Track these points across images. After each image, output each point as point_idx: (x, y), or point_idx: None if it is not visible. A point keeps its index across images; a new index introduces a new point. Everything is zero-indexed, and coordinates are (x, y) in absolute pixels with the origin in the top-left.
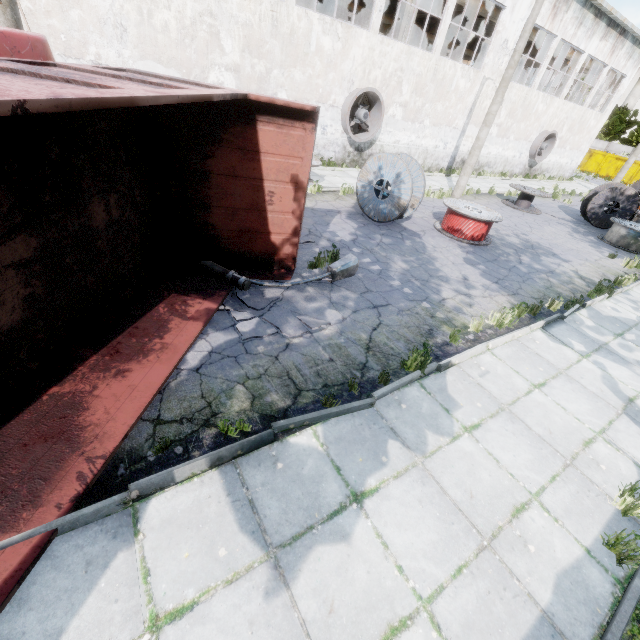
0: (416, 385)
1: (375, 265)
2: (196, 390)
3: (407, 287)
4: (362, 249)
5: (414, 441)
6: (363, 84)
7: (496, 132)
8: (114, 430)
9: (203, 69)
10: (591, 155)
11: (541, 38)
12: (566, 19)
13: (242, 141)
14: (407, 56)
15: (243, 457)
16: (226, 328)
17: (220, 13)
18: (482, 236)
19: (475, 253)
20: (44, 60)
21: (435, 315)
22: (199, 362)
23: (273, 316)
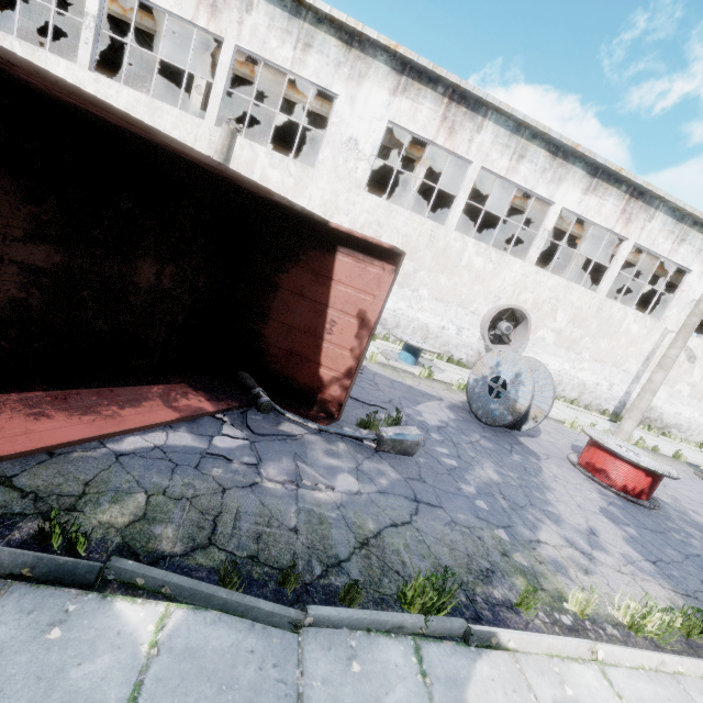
0: (406, 642)
1: (451, 459)
2: (90, 472)
3: (484, 500)
4: (444, 438)
5: None
6: (511, 302)
7: (688, 391)
8: None
9: None
10: None
11: None
12: None
13: (318, 265)
14: (565, 289)
15: (27, 584)
16: (203, 434)
17: (387, 225)
18: (642, 491)
19: (624, 509)
20: None
21: (511, 554)
22: (132, 449)
23: (268, 447)
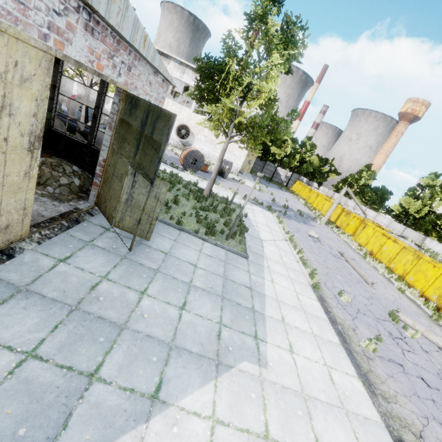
0: None
1: None
2: None
3: None
4: None
5: None
6: None
7: None
8: None
9: None
10: (318, 196)
11: None
12: (170, 67)
13: None
14: None
15: None
16: None
17: None
18: None
19: None
20: None
21: None
22: None
23: None
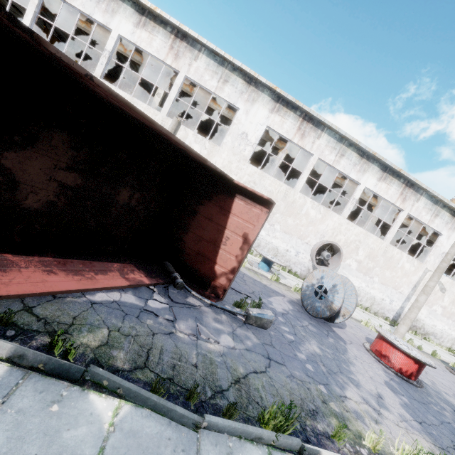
0: (263, 449)
1: (290, 335)
2: (76, 311)
3: (311, 364)
4: (286, 321)
5: None
6: (331, 239)
7: (440, 311)
8: None
9: None
10: None
11: None
12: None
13: (223, 203)
14: (364, 236)
15: (39, 375)
16: (141, 297)
17: (259, 184)
18: (411, 374)
19: (400, 384)
20: None
21: (328, 402)
22: (101, 300)
23: (180, 311)
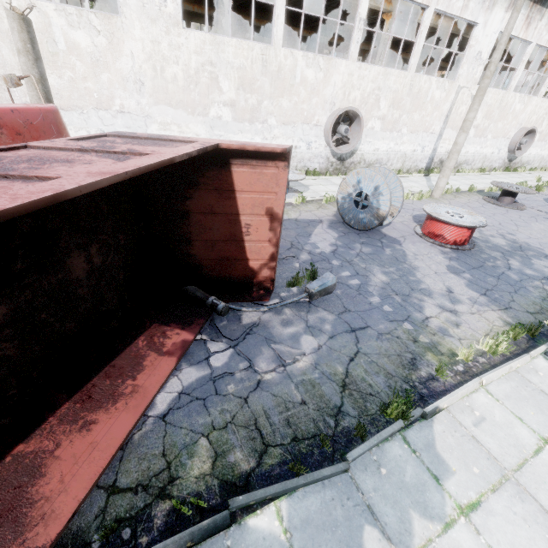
0: (398, 438)
1: (354, 279)
2: (158, 445)
3: (387, 304)
4: (341, 261)
5: (396, 528)
6: (343, 104)
7: (473, 133)
8: (63, 507)
9: (205, 107)
10: None
11: (514, 45)
12: (540, 26)
13: (218, 183)
14: (384, 76)
15: (194, 547)
16: (200, 362)
17: (219, 62)
18: (465, 240)
19: (458, 259)
20: (54, 126)
21: (418, 339)
22: (167, 406)
23: (247, 346)
